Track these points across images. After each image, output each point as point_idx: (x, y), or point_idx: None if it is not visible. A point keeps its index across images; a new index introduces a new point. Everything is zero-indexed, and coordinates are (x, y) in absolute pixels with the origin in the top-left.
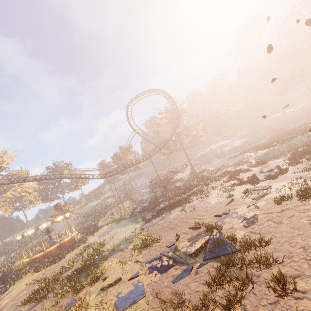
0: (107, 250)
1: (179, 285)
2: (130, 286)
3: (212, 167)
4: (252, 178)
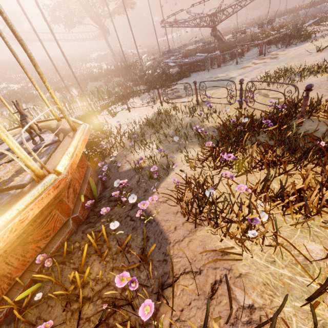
0: None
1: None
2: None
3: None
4: (320, 18)
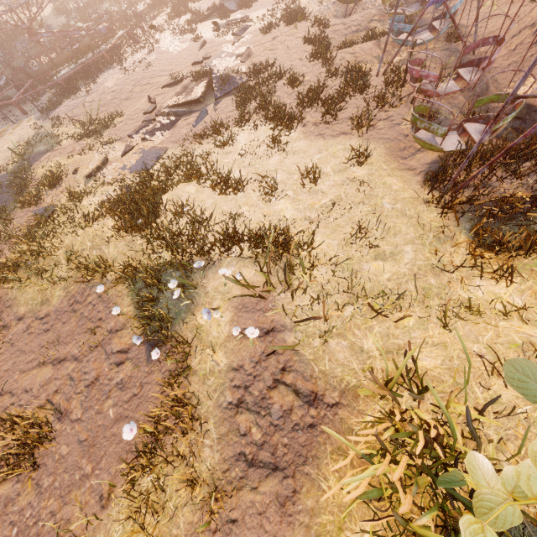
0: (4, 167)
1: (203, 125)
2: (134, 157)
3: None
4: (220, 5)
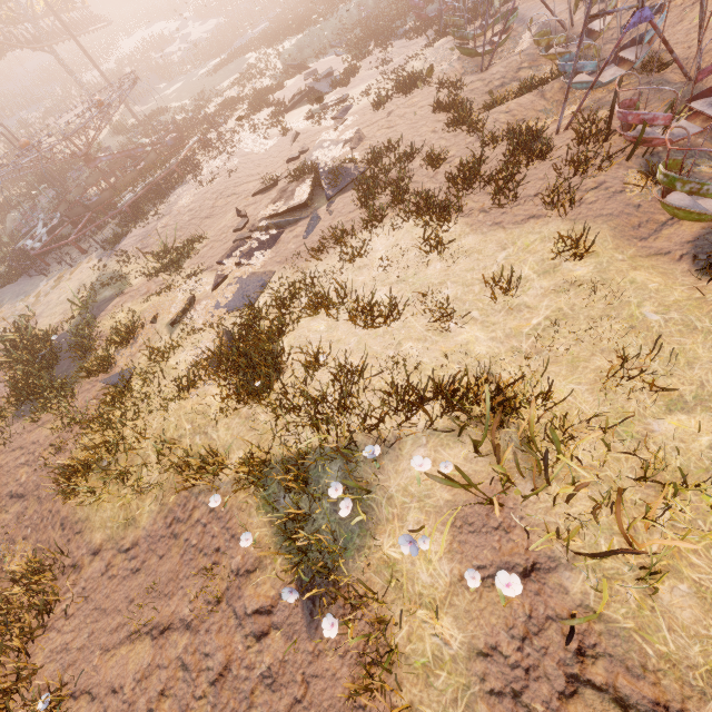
0: (62, 324)
1: (317, 234)
2: (230, 289)
3: (175, 101)
4: (310, 89)
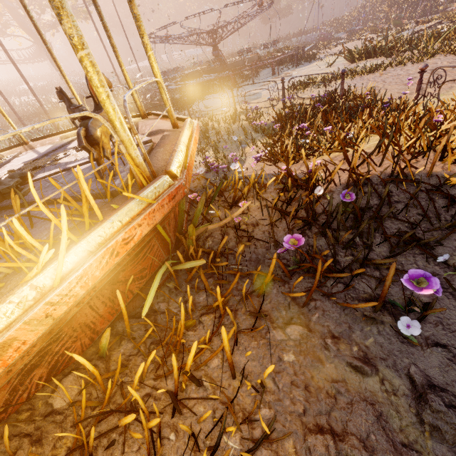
0: None
1: None
2: None
3: None
4: (315, 44)
